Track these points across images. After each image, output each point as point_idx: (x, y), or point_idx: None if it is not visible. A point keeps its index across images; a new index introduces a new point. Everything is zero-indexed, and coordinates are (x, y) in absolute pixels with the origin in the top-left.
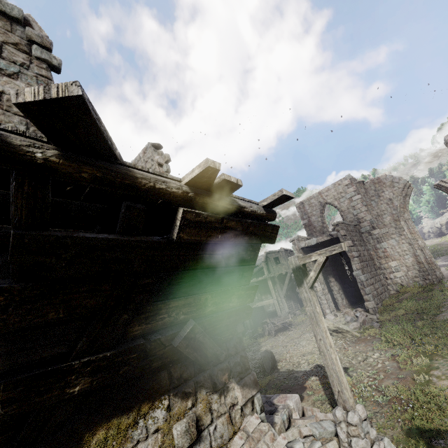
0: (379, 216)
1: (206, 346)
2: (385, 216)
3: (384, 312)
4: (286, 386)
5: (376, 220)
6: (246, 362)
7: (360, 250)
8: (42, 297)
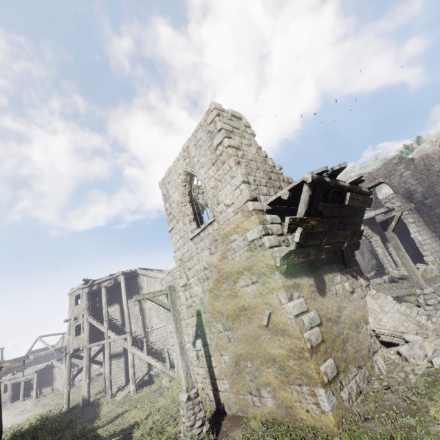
0: (430, 187)
1: (348, 255)
2: (436, 187)
3: None
4: None
5: (427, 191)
6: (361, 270)
7: (414, 218)
8: (321, 223)
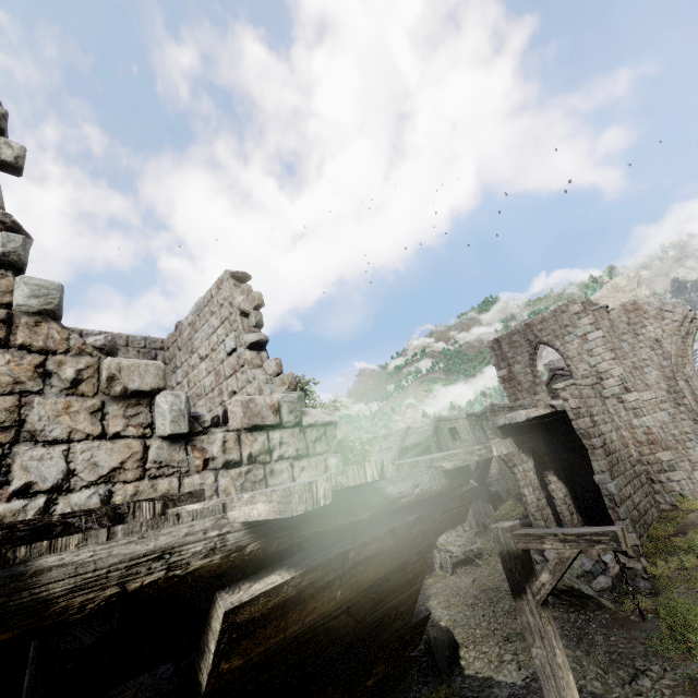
0: (637, 369)
1: None
2: (648, 370)
3: (655, 554)
4: None
5: (631, 375)
6: None
7: (604, 433)
8: None
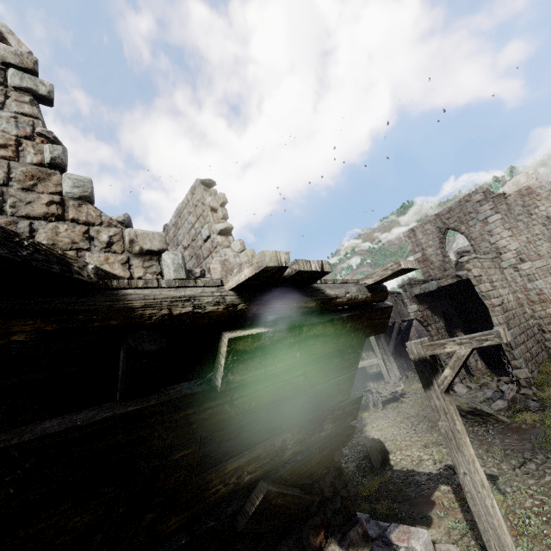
0: (531, 243)
1: (289, 505)
2: (540, 243)
3: (544, 384)
4: (405, 496)
5: (525, 248)
6: (349, 506)
7: (502, 295)
8: None
